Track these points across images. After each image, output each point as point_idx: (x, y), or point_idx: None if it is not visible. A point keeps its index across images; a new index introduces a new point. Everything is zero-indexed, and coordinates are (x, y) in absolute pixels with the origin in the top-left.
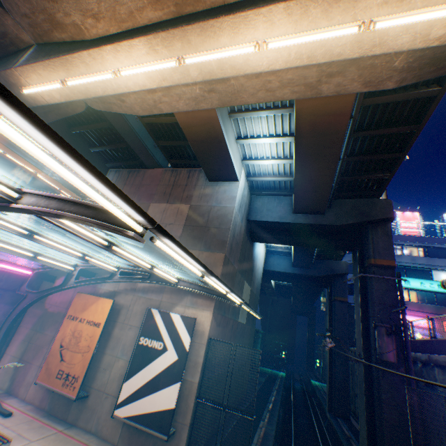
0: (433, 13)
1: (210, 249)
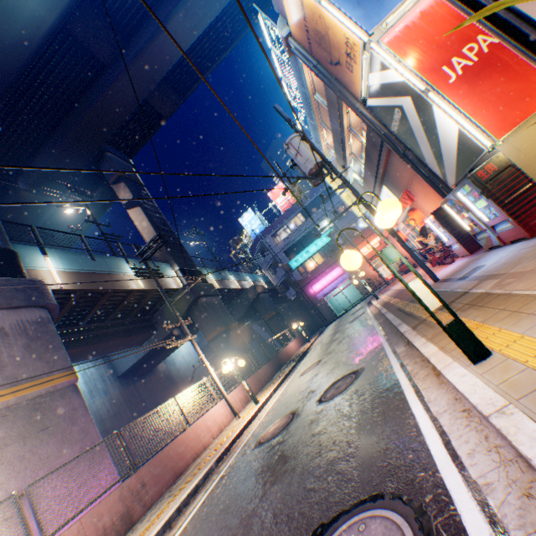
0: None
1: None
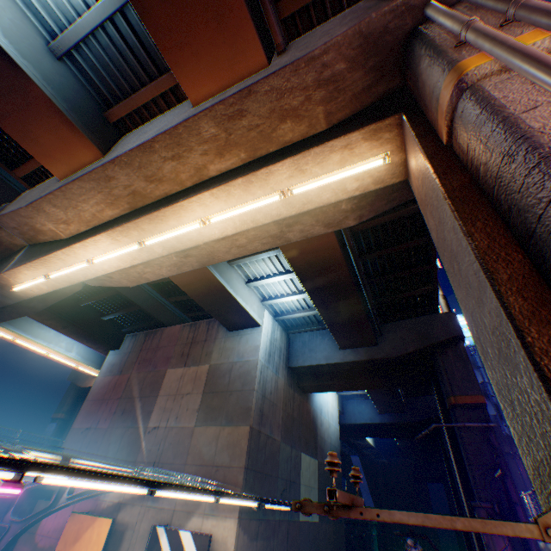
0: (335, 176)
1: (232, 422)
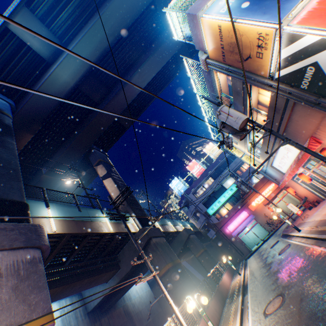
0: None
1: None
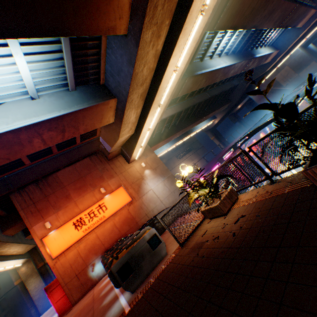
0: None
1: (307, 65)
